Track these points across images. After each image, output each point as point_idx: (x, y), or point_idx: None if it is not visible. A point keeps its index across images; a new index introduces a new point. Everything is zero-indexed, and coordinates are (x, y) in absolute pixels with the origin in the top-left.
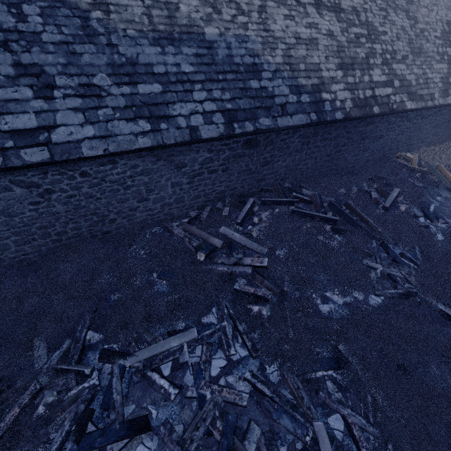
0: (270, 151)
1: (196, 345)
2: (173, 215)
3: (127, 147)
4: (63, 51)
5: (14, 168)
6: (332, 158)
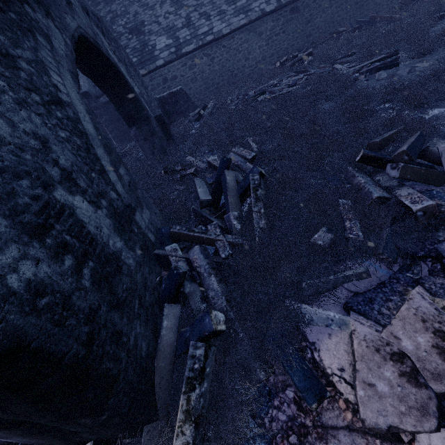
0: (308, 12)
1: (280, 80)
2: (262, 70)
3: (237, 26)
4: (210, 4)
5: (204, 45)
6: (361, 6)
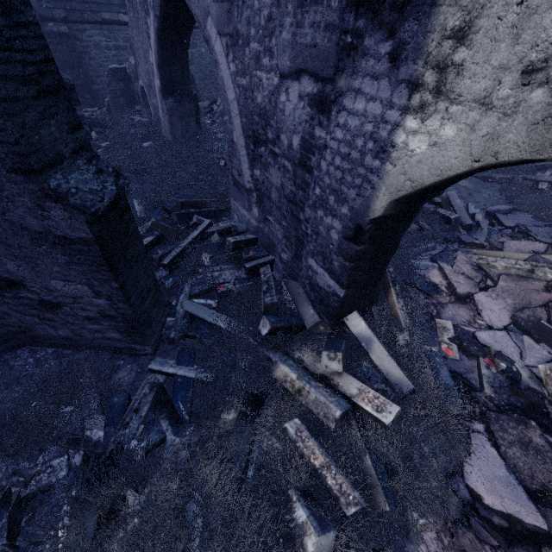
0: None
1: None
2: None
3: None
4: None
5: None
6: None
